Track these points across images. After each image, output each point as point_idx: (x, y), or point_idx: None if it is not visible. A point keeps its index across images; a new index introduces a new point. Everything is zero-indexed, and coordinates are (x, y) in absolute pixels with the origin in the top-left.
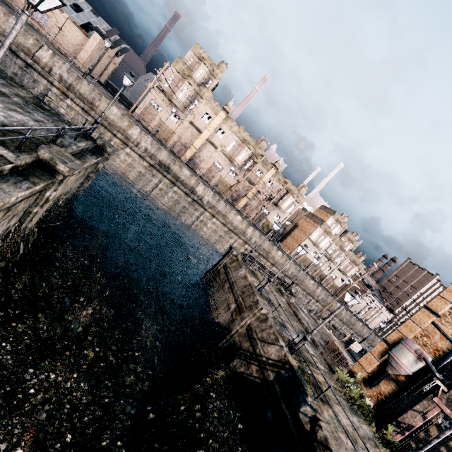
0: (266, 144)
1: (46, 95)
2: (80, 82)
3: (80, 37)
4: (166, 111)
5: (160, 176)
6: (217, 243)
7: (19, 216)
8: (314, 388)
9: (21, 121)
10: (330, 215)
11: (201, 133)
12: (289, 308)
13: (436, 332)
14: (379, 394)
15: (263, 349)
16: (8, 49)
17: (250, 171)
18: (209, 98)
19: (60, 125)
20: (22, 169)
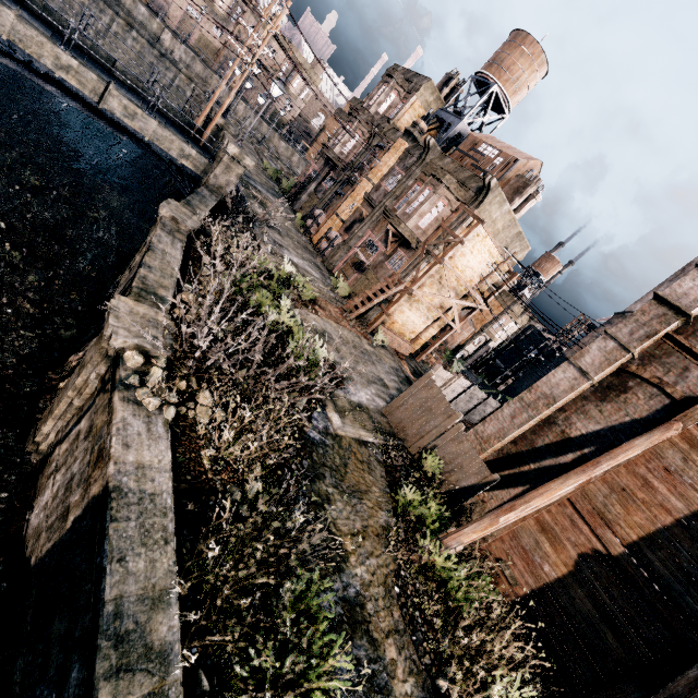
0: None
1: None
2: None
3: None
4: None
5: (111, 13)
6: None
7: None
8: None
9: None
10: None
11: None
12: (255, 151)
13: None
14: None
15: None
16: None
17: (237, 25)
18: None
19: None
20: None
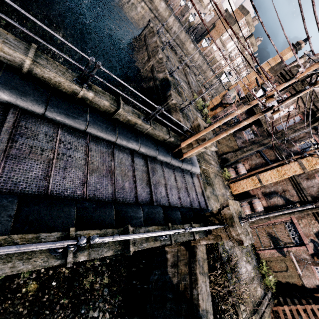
0: None
1: None
2: None
3: None
4: None
5: None
6: None
7: None
8: (177, 91)
9: None
10: (243, 16)
11: None
12: (183, 71)
13: (254, 83)
14: (215, 113)
15: (156, 75)
16: None
17: None
18: None
19: None
20: None
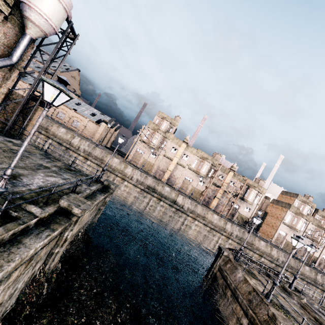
0: (220, 156)
1: (73, 161)
2: (95, 149)
3: (95, 127)
4: (147, 152)
5: (149, 196)
6: (204, 242)
7: (43, 259)
8: None
9: (54, 182)
10: (294, 198)
11: (172, 160)
12: (307, 313)
13: None
14: None
15: None
16: (58, 143)
17: (213, 177)
18: (173, 138)
19: (80, 178)
20: (46, 219)
